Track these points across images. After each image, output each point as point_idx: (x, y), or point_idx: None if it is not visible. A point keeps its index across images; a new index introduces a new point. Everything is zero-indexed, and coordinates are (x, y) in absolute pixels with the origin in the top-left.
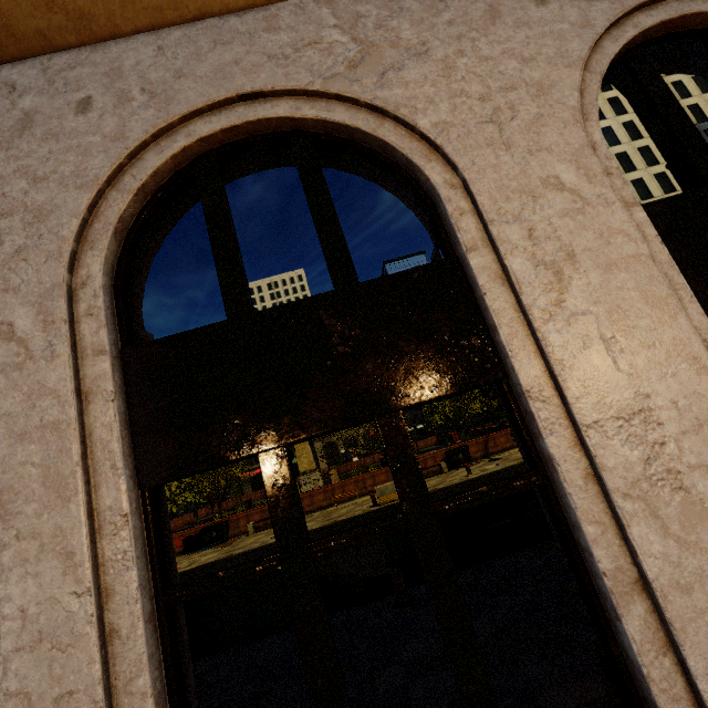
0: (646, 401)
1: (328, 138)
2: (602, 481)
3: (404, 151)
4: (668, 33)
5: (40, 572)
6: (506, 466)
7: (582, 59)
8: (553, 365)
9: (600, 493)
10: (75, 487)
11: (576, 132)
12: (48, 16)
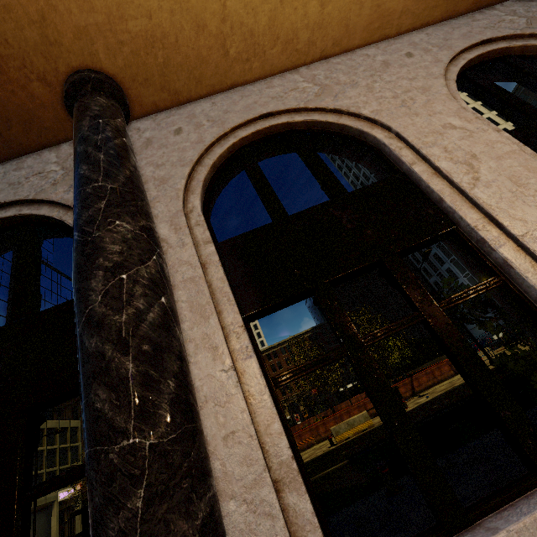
0: None
1: (309, 131)
2: None
3: (357, 127)
4: (482, 61)
5: (198, 361)
6: (435, 396)
7: (442, 74)
8: (486, 208)
9: None
10: (211, 310)
11: (452, 103)
12: (160, 94)
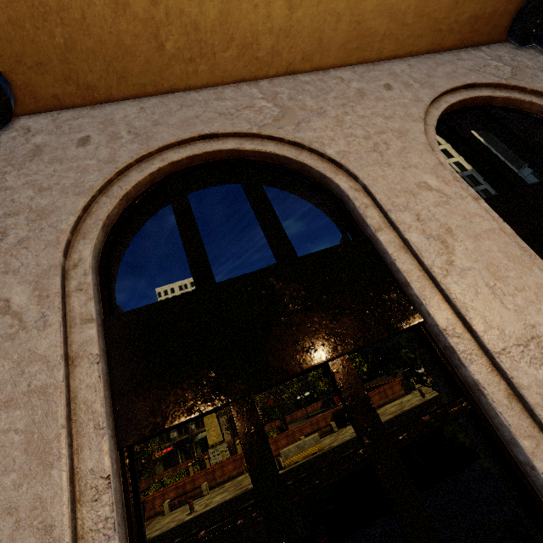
0: (533, 330)
1: (262, 163)
2: (523, 399)
3: (318, 168)
4: (464, 107)
5: None
6: (385, 419)
7: (421, 117)
8: (459, 307)
9: (523, 410)
10: (59, 451)
11: (430, 156)
12: (64, 86)
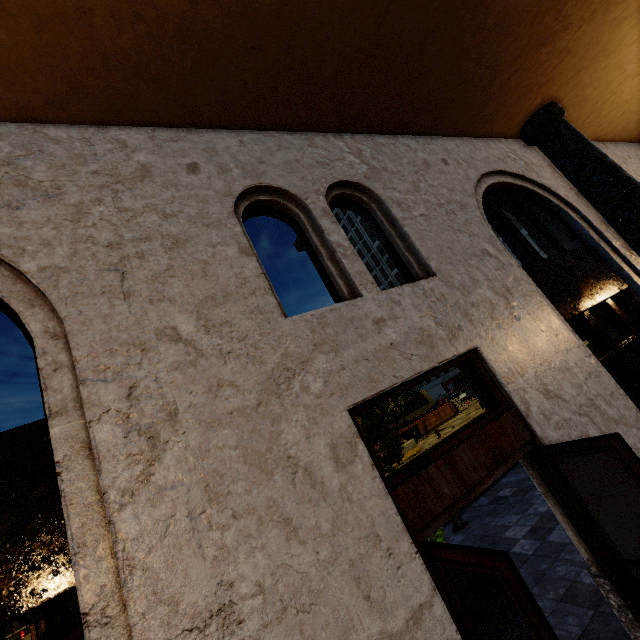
0: None
1: None
2: None
3: None
4: None
5: None
6: (462, 425)
7: None
8: None
9: None
10: None
11: None
12: None
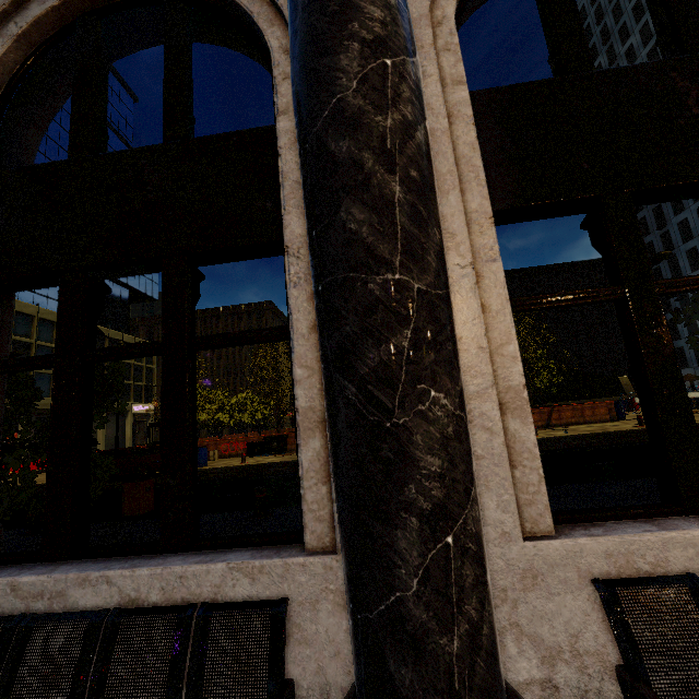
0: None
1: None
2: None
3: None
4: None
5: None
6: (577, 433)
7: None
8: None
9: None
10: (453, 183)
11: None
12: None
